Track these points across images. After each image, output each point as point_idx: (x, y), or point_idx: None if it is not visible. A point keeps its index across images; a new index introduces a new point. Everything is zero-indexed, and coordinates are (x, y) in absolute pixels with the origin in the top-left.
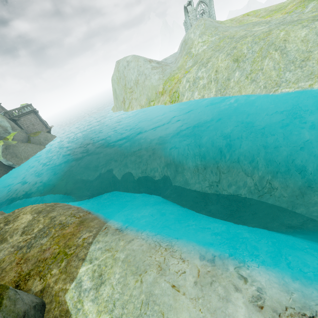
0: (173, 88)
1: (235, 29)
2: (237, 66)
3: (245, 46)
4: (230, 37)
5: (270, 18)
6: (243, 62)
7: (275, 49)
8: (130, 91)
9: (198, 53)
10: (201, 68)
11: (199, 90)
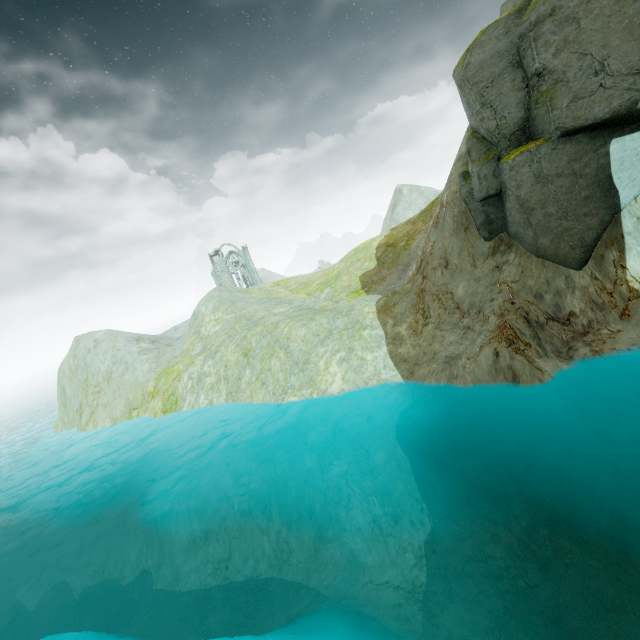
0: (170, 388)
1: (256, 307)
2: (247, 363)
3: (254, 338)
4: (248, 317)
5: (295, 295)
6: (253, 358)
7: (280, 347)
8: (96, 390)
9: (209, 335)
10: (209, 359)
11: (206, 391)
